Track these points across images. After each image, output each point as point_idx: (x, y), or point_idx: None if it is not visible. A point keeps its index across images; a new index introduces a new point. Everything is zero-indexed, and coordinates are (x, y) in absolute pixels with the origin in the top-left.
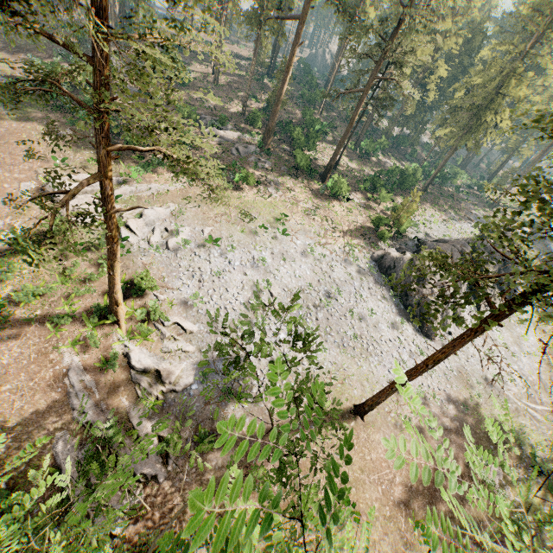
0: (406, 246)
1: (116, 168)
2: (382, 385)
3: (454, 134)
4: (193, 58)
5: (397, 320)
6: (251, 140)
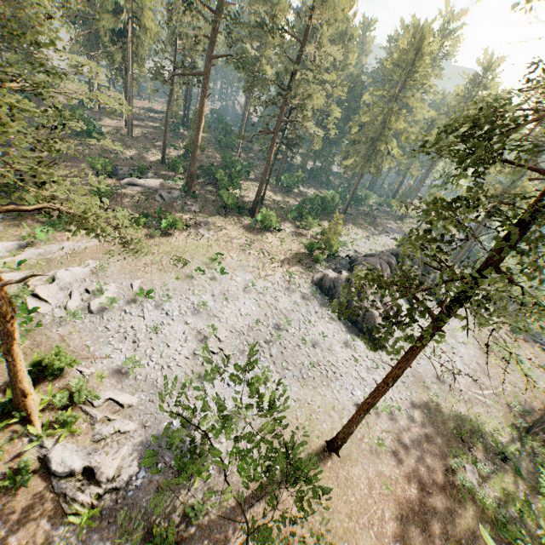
0: (340, 265)
1: (17, 231)
2: (349, 411)
3: (358, 163)
4: (102, 114)
5: (348, 339)
6: (175, 185)
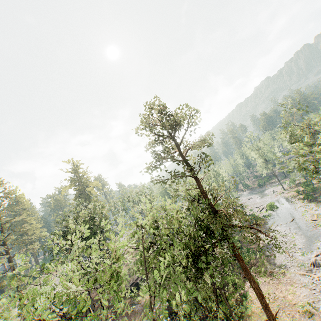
0: None
1: None
2: None
3: None
4: None
5: None
6: None
